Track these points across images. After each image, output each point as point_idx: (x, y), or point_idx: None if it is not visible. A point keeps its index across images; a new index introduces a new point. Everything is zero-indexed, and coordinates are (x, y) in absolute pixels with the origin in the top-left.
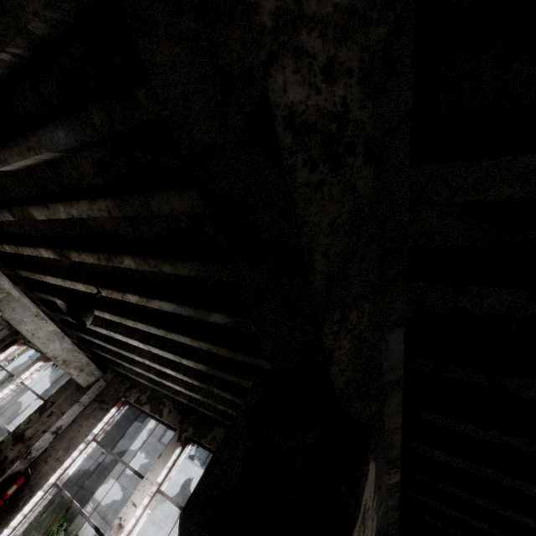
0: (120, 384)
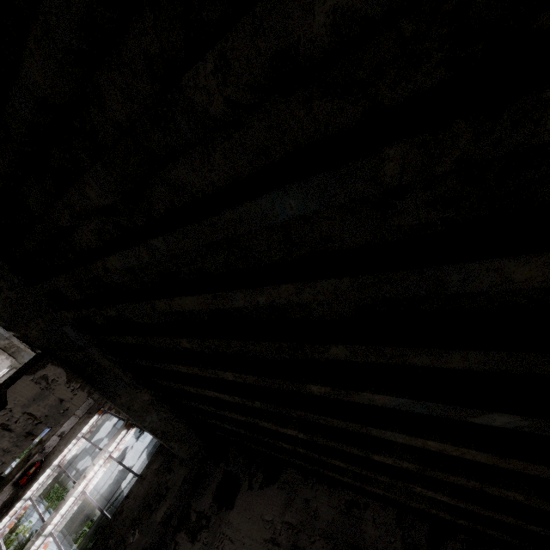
0: (102, 400)
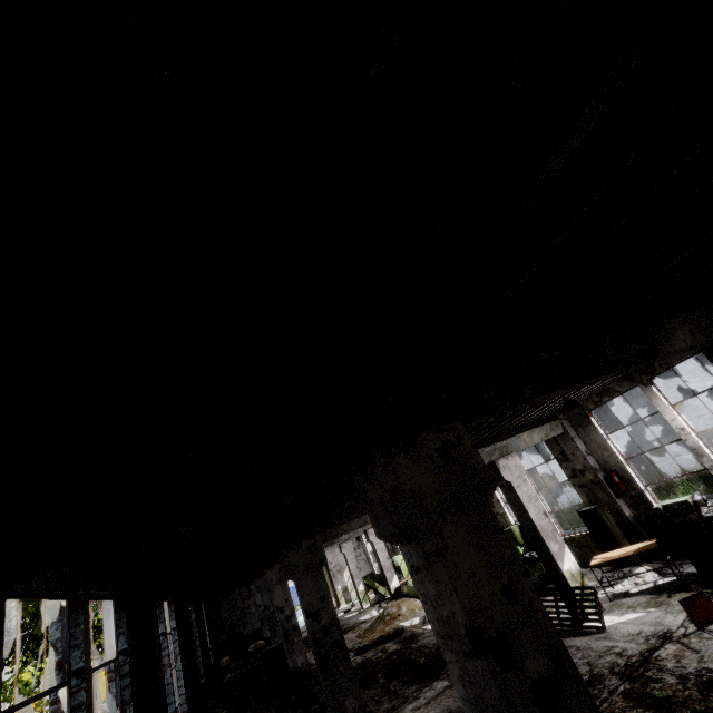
0: (572, 412)
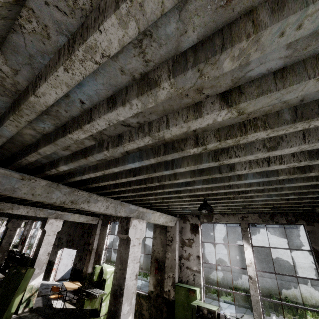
0: None
